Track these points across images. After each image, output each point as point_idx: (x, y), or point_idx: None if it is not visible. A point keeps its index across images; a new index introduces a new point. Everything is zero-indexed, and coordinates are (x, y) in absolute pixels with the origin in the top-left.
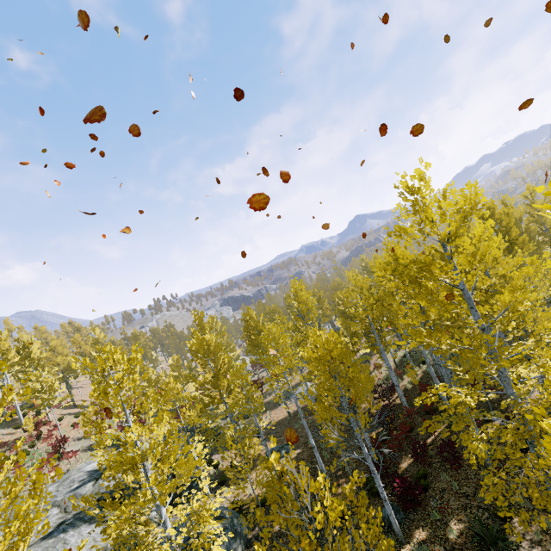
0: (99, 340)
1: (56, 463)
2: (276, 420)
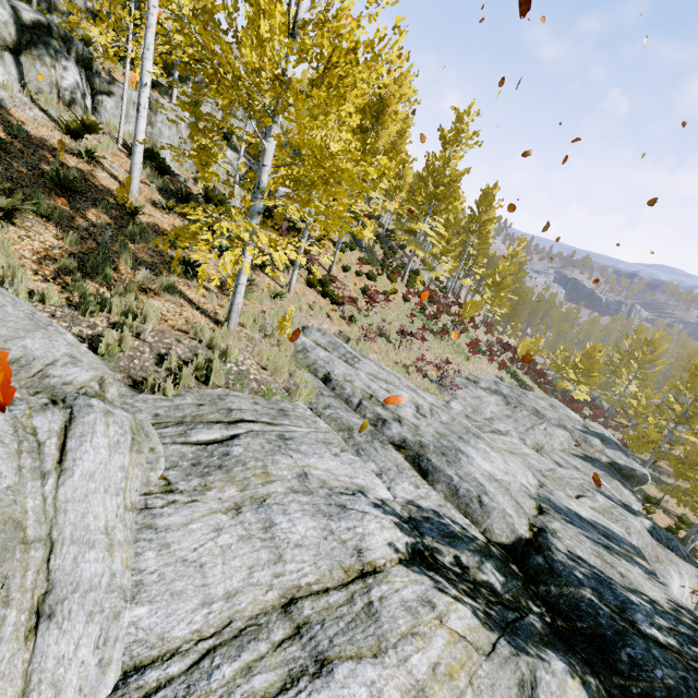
0: (518, 256)
1: (486, 359)
2: (695, 522)
